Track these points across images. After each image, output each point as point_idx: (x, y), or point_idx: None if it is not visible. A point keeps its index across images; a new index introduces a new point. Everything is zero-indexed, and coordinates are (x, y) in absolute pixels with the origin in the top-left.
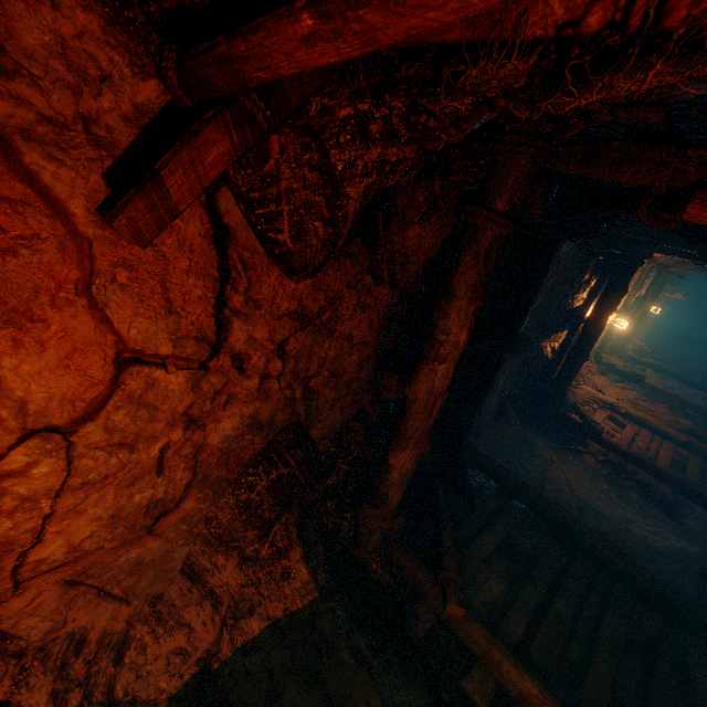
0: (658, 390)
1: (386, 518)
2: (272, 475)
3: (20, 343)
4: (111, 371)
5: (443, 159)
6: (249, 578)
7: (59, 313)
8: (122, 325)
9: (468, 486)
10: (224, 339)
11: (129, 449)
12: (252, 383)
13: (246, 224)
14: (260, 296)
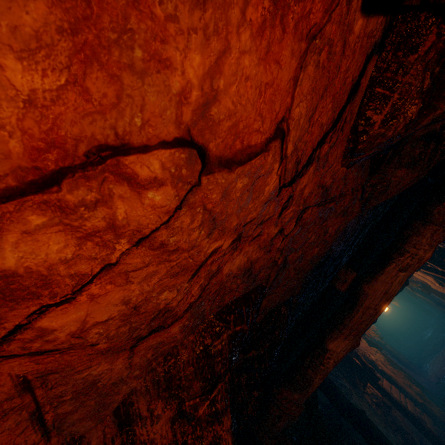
0: (390, 360)
1: (299, 404)
2: (237, 327)
3: (262, 30)
4: (271, 130)
5: (442, 132)
6: (175, 439)
7: (291, 37)
8: (297, 96)
9: (316, 395)
10: (301, 175)
11: (210, 229)
12: (273, 231)
13: (362, 95)
14: (329, 157)
